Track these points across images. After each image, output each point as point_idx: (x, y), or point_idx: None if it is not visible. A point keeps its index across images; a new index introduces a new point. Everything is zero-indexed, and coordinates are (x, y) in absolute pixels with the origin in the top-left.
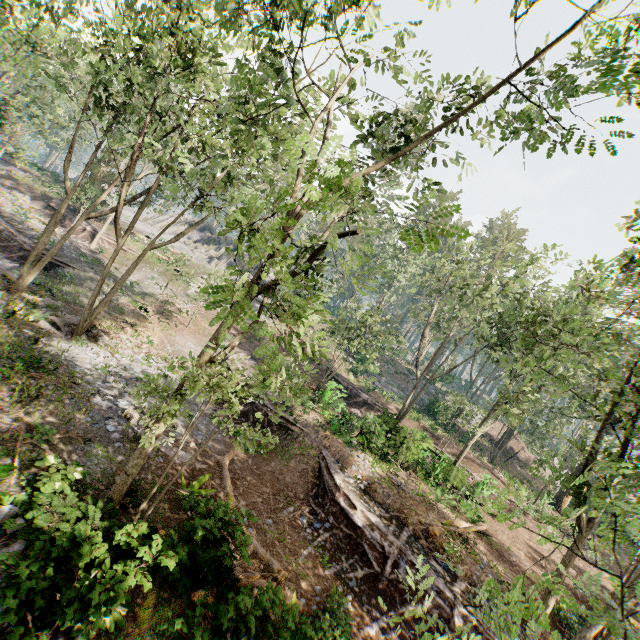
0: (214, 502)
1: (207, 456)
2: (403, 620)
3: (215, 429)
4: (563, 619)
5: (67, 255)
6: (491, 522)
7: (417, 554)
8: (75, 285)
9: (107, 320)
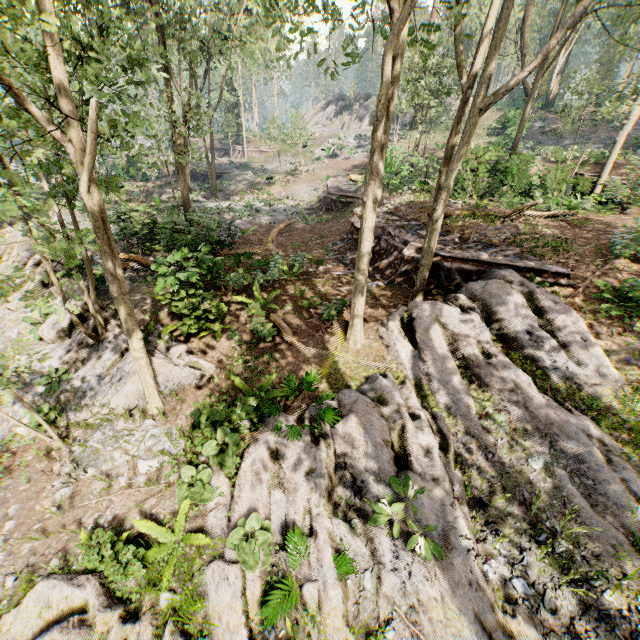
0: (244, 231)
1: (271, 227)
2: (377, 270)
3: (291, 219)
4: (611, 245)
5: (224, 168)
6: (639, 218)
7: (403, 229)
8: (229, 182)
9: (243, 192)
